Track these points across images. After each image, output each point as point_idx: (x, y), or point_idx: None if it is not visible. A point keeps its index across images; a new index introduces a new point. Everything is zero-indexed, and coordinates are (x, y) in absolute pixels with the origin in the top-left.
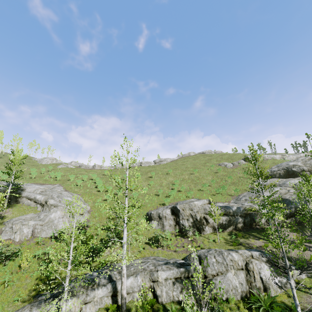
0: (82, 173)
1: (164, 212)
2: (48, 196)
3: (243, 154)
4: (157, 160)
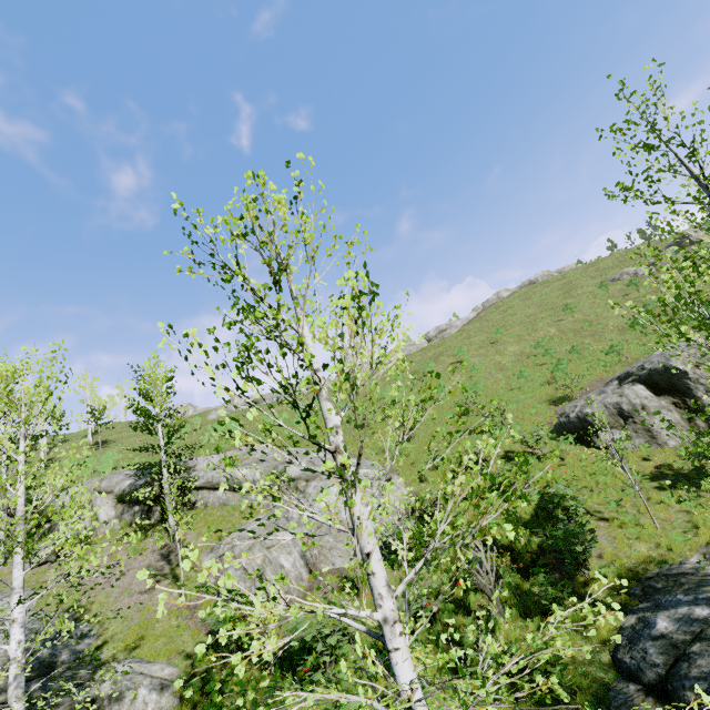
0: (276, 411)
1: (632, 395)
2: (269, 463)
3: (653, 242)
4: (432, 331)
